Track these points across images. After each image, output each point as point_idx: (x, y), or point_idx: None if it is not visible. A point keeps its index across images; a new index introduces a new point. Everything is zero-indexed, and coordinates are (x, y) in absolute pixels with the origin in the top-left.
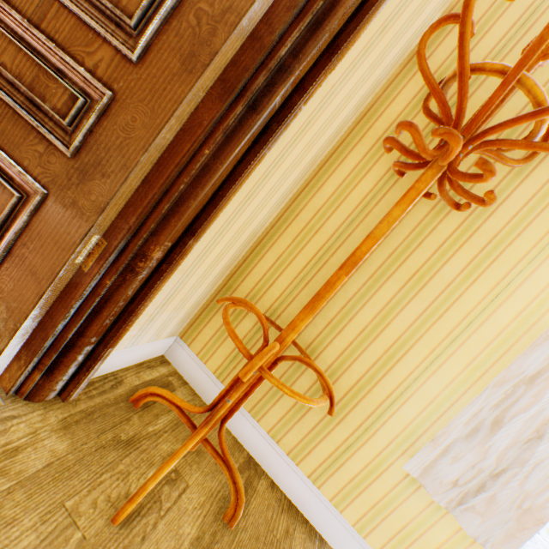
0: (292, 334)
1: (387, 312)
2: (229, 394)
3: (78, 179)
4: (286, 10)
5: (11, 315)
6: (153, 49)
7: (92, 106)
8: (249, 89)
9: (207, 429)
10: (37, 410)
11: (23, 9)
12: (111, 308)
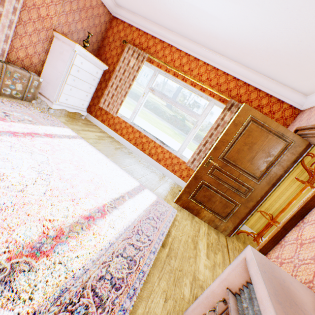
0: (277, 218)
1: (291, 206)
2: (263, 230)
3: (246, 202)
4: (284, 173)
5: (233, 224)
6: (261, 181)
7: (248, 190)
8: (276, 184)
9: (260, 238)
10: (232, 238)
11: (234, 175)
12: (247, 220)
